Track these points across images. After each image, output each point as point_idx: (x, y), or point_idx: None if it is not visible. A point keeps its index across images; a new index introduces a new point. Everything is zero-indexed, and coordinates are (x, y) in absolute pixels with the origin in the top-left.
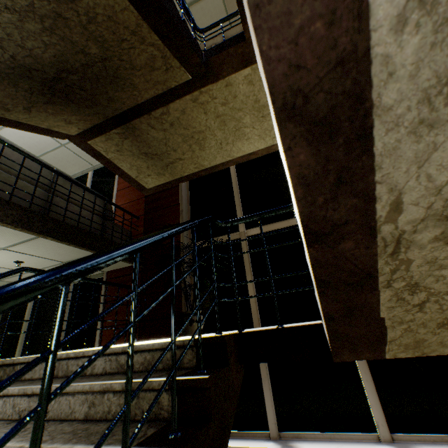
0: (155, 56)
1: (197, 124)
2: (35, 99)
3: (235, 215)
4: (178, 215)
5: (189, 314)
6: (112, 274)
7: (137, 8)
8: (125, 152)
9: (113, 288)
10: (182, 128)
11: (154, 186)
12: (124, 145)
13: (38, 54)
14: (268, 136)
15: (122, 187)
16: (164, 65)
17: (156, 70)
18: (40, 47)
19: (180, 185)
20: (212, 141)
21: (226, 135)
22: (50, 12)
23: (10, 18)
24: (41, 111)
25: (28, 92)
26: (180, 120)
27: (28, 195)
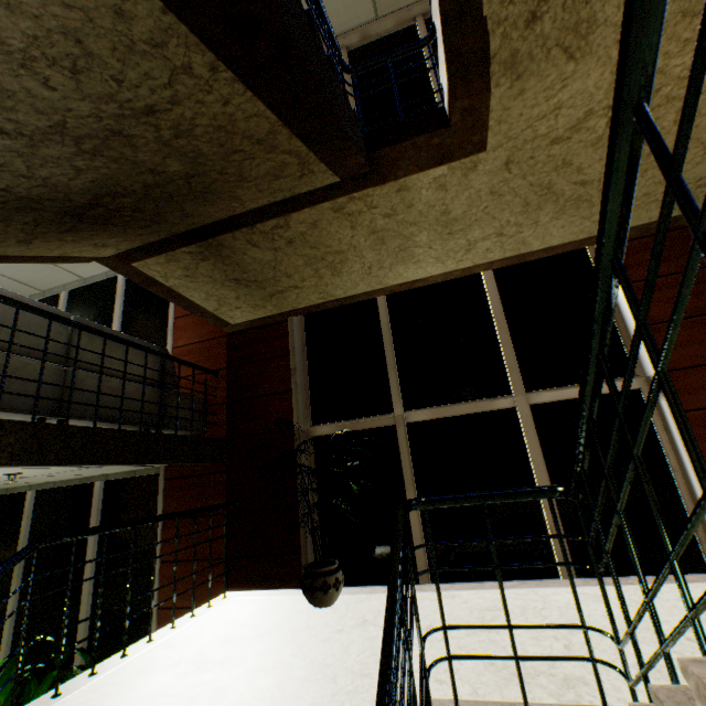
0: (287, 163)
1: (334, 242)
2: (42, 229)
3: (386, 383)
4: (289, 376)
5: (321, 574)
6: (174, 471)
7: (278, 112)
8: (200, 277)
9: (178, 495)
10: (307, 247)
11: (244, 321)
12: (200, 268)
13: (59, 182)
14: (451, 258)
15: (184, 311)
16: (300, 171)
17: (282, 177)
18: (67, 174)
19: (291, 322)
20: (356, 264)
21: (381, 256)
22: (98, 130)
23: (8, 144)
24: (52, 240)
25: (30, 223)
26: (306, 236)
27: (29, 382)
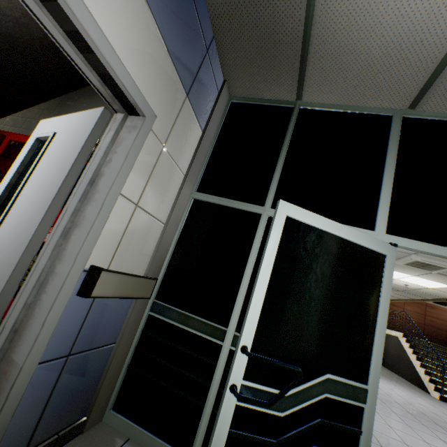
0: None
1: None
2: None
3: None
4: None
5: None
6: None
7: None
8: None
9: None
10: None
11: None
12: None
13: None
14: None
15: None
16: None
17: None
18: None
19: None
20: None
21: None
22: None
23: None
24: None
25: None
26: None
27: None
